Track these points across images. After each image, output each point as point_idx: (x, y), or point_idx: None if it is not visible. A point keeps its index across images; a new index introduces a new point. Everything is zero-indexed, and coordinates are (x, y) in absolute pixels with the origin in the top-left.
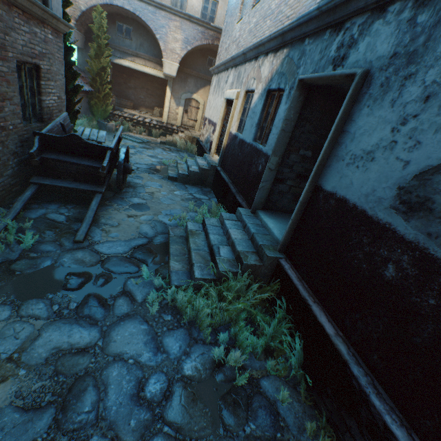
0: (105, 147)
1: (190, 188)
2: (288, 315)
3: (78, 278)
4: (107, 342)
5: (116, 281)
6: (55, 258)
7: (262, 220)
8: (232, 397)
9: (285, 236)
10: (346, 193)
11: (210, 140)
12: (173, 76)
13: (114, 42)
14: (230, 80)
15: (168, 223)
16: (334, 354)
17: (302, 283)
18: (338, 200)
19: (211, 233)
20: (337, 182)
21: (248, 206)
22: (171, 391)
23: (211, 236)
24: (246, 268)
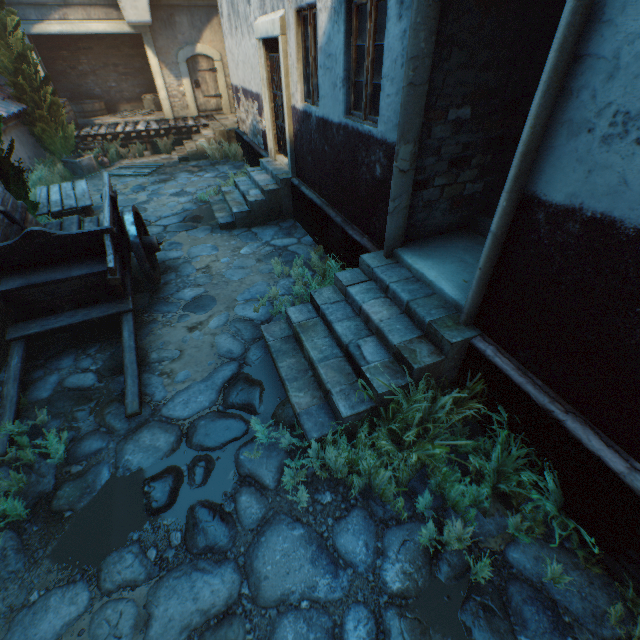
0: (97, 232)
1: (261, 232)
2: (514, 430)
3: (163, 484)
4: (254, 584)
5: (222, 464)
6: (112, 462)
7: (410, 267)
8: (477, 603)
9: (473, 298)
10: (611, 207)
11: (260, 130)
12: (147, 21)
13: None
14: None
15: (255, 317)
16: (636, 505)
17: (530, 378)
18: (591, 222)
19: (334, 320)
20: (582, 184)
21: (375, 244)
22: (385, 631)
23: (337, 326)
24: (419, 373)
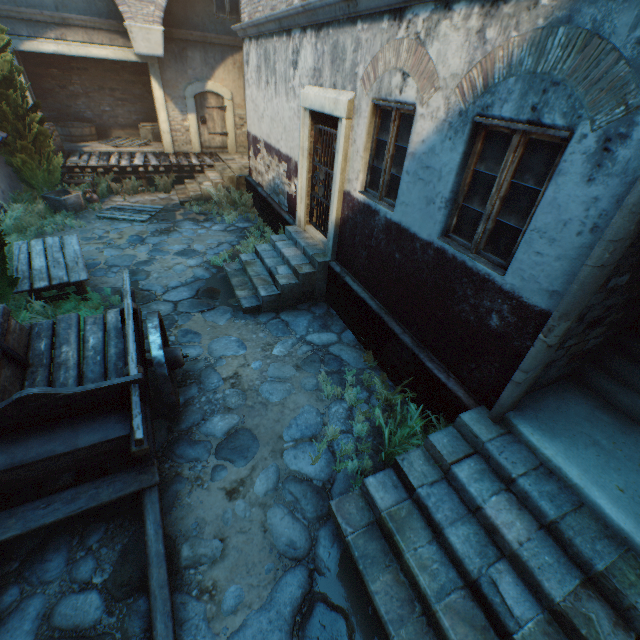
0: (121, 384)
1: (293, 321)
2: None
3: None
4: None
5: None
6: None
7: (535, 449)
8: None
9: None
10: None
11: (285, 192)
12: (159, 55)
13: (2, 1)
14: (307, 63)
15: (313, 474)
16: None
17: None
18: None
19: (444, 523)
20: None
21: (468, 393)
22: None
23: (452, 535)
24: None
